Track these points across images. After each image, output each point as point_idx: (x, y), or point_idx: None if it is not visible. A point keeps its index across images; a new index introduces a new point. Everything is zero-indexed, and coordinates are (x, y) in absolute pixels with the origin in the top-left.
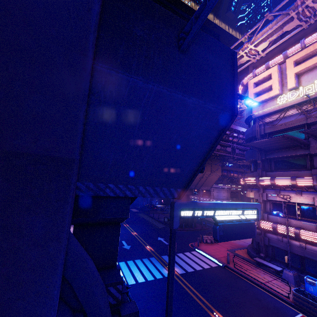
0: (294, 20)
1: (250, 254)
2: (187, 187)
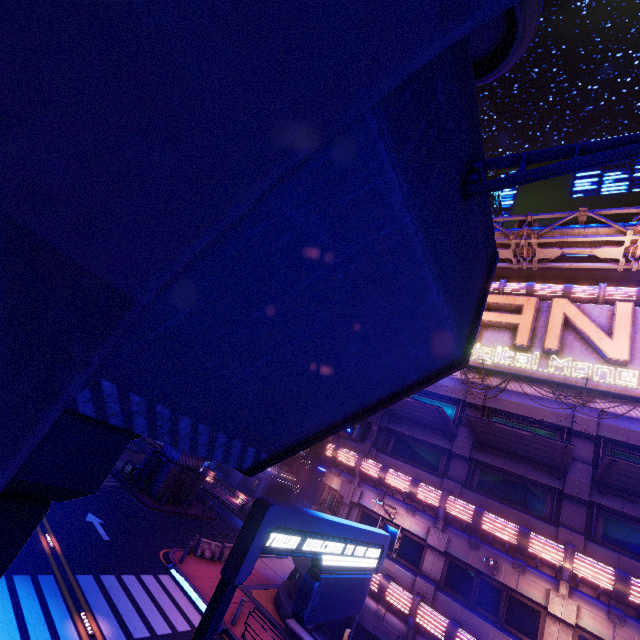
0: (510, 249)
1: (280, 606)
2: (284, 457)
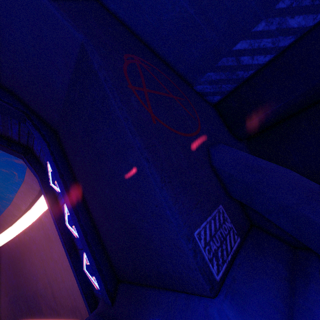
0: None
1: None
2: None
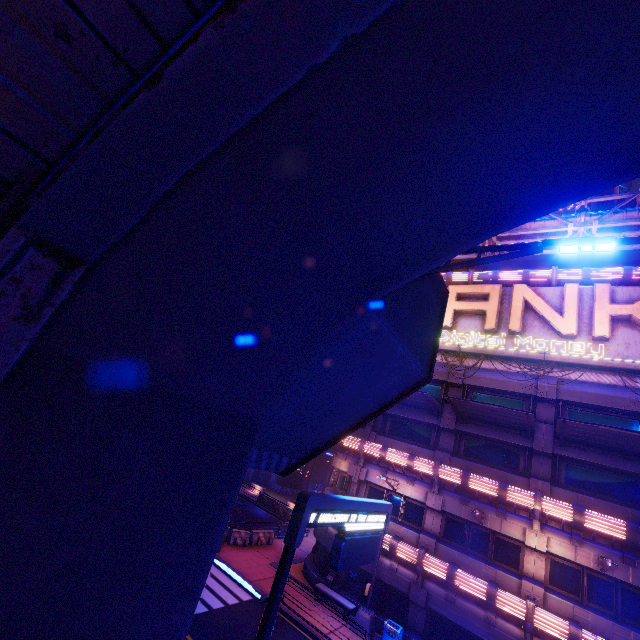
0: None
1: (308, 575)
2: (308, 460)
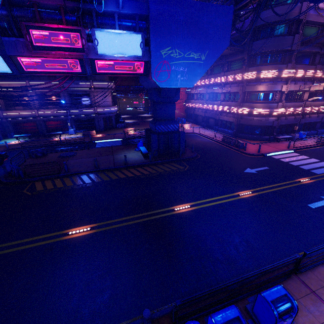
0: None
1: (261, 139)
2: None
